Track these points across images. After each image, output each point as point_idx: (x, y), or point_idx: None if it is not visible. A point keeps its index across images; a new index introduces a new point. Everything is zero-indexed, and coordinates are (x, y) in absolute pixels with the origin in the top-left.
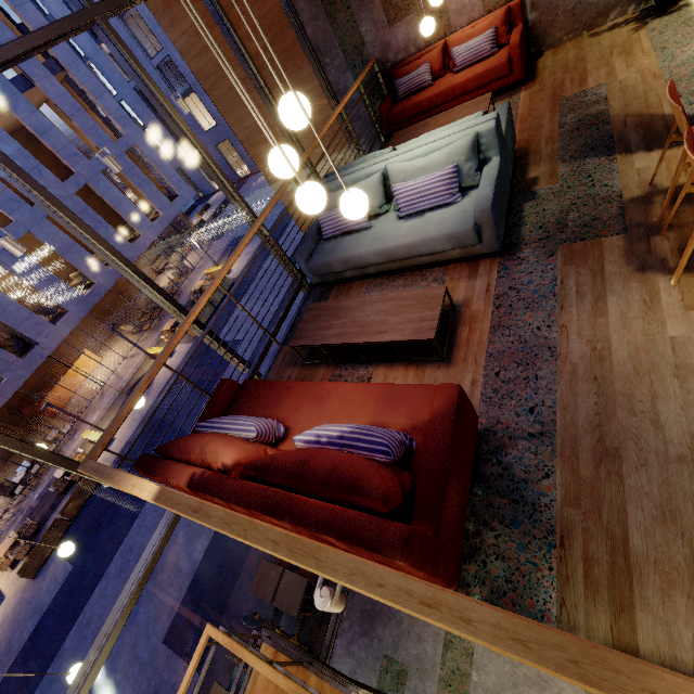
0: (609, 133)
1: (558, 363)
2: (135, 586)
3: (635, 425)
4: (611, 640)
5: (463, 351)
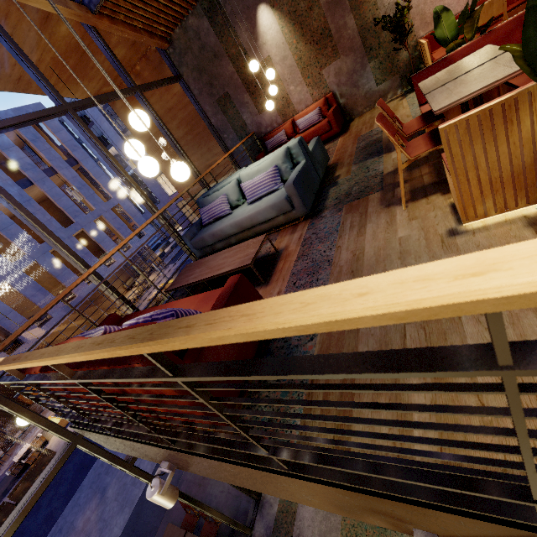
0: (381, 146)
1: (332, 268)
2: (16, 514)
3: None
4: (332, 448)
5: (277, 275)
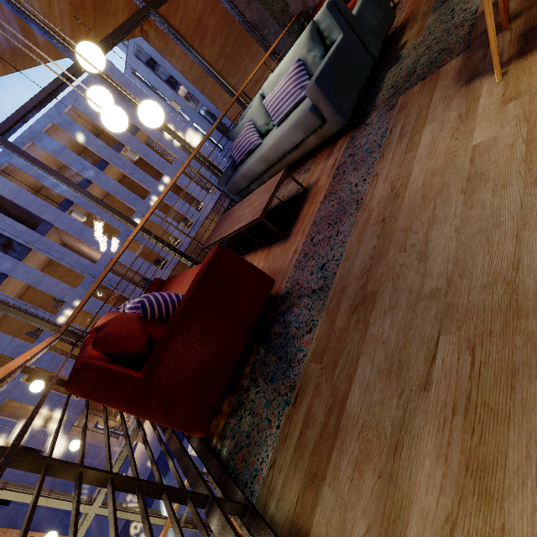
0: None
1: (358, 214)
2: (135, 426)
3: (401, 262)
4: (292, 514)
5: (299, 226)
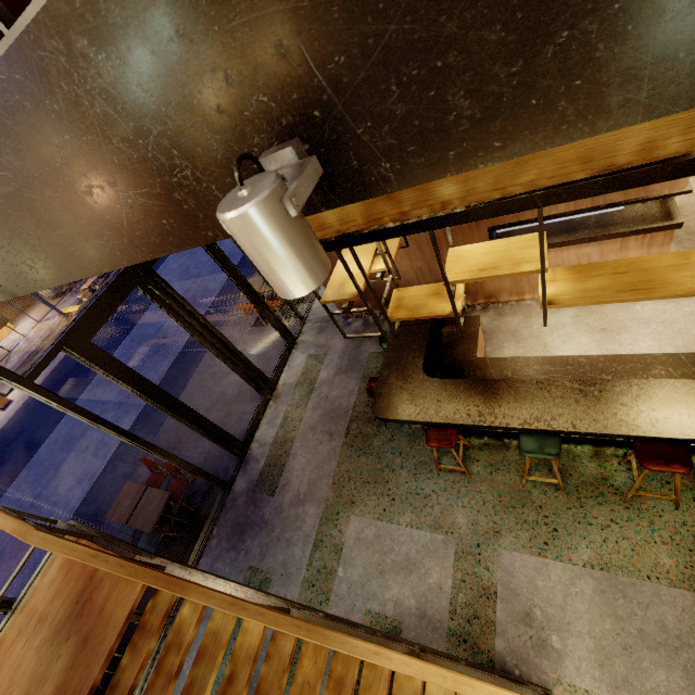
0: None
1: None
2: None
3: None
4: None
5: None
